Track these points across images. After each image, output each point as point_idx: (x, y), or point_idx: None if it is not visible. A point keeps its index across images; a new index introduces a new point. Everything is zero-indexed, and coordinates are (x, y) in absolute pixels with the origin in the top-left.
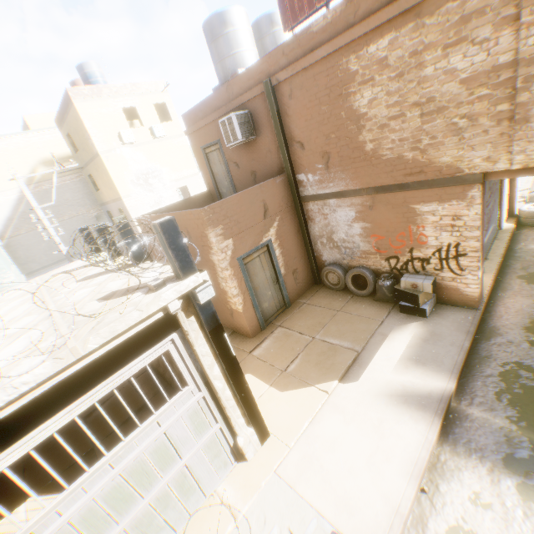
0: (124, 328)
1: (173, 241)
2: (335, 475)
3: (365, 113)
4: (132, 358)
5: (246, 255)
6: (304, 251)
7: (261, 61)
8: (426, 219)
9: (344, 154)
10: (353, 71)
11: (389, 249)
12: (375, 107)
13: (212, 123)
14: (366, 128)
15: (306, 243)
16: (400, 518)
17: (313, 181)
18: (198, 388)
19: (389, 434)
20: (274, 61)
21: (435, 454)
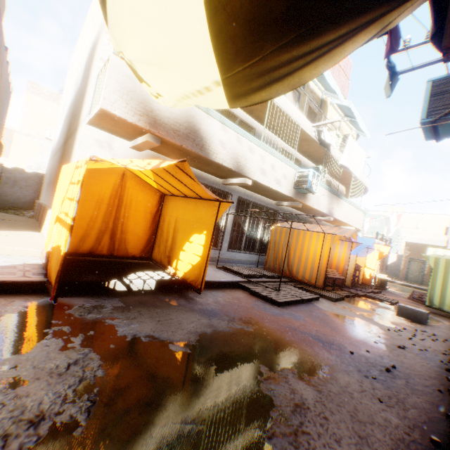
0: None
1: (376, 234)
2: None
3: None
4: None
5: (411, 258)
6: None
7: None
8: None
9: None
10: None
11: None
12: None
13: None
14: None
15: None
16: None
17: None
18: None
19: None
20: None
21: None
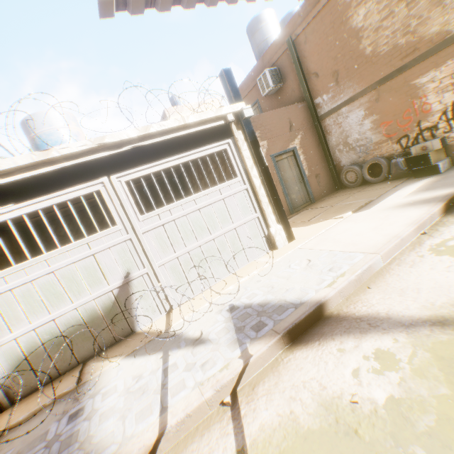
0: (205, 118)
1: (230, 81)
2: (344, 238)
3: (362, 27)
4: (207, 142)
5: (277, 154)
6: (324, 161)
7: (284, 29)
8: (426, 88)
9: (349, 67)
10: (349, 2)
11: (397, 131)
12: (368, 19)
13: (252, 90)
14: (364, 38)
15: (326, 154)
16: (396, 238)
17: (327, 100)
18: (243, 182)
19: (393, 217)
20: (293, 24)
21: (437, 221)
